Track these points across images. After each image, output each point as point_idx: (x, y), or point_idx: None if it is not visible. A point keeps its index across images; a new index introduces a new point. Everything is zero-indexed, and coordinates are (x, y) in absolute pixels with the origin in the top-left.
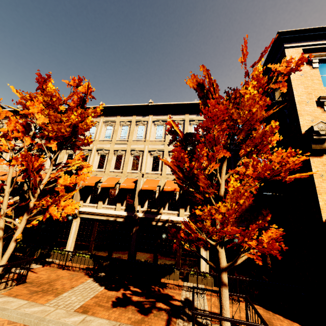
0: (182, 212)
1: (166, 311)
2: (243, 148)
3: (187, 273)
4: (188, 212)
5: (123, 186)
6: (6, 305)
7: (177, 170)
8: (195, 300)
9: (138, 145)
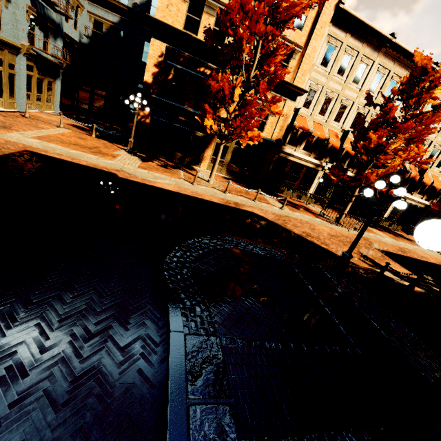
0: None
1: None
2: None
3: None
4: None
5: None
6: None
7: None
8: None
9: None
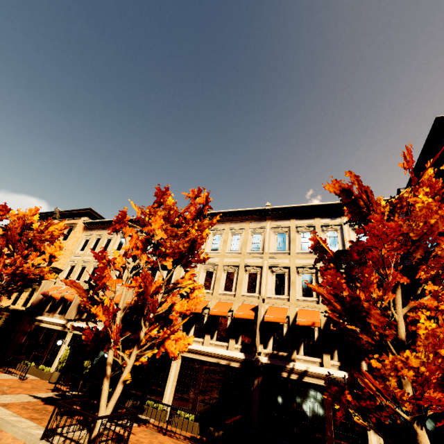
0: (326, 360)
1: None
2: (424, 271)
3: None
4: (336, 360)
5: (238, 315)
6: None
7: (332, 300)
8: None
9: (255, 259)
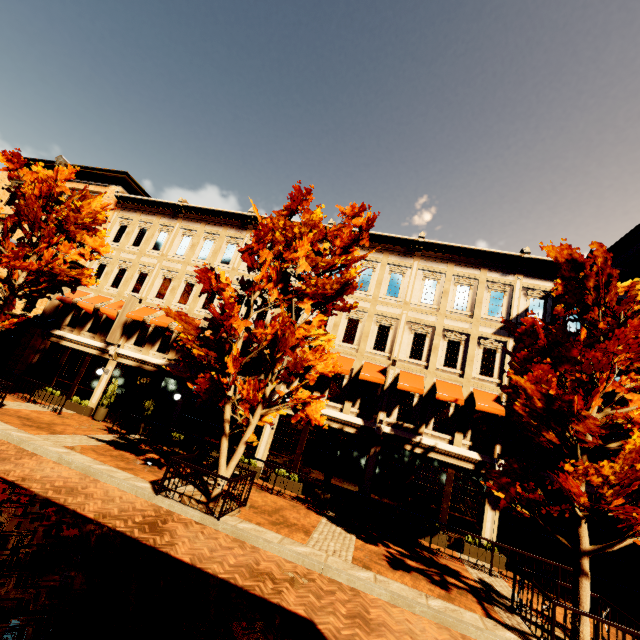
0: (458, 438)
1: (468, 592)
2: (636, 381)
3: (457, 539)
4: (468, 440)
5: (364, 377)
6: (264, 536)
7: (535, 397)
8: (495, 584)
9: (390, 309)
